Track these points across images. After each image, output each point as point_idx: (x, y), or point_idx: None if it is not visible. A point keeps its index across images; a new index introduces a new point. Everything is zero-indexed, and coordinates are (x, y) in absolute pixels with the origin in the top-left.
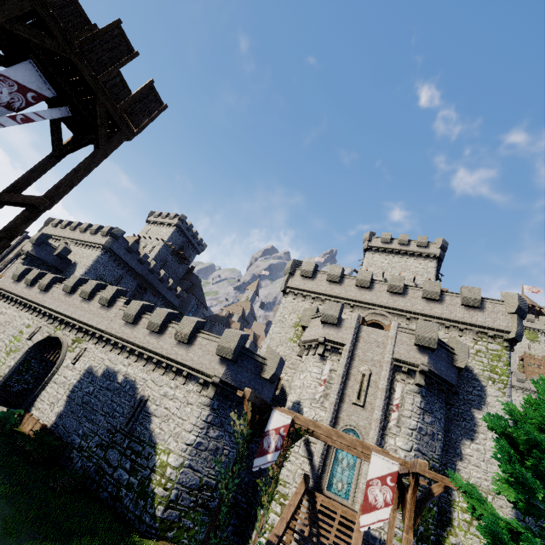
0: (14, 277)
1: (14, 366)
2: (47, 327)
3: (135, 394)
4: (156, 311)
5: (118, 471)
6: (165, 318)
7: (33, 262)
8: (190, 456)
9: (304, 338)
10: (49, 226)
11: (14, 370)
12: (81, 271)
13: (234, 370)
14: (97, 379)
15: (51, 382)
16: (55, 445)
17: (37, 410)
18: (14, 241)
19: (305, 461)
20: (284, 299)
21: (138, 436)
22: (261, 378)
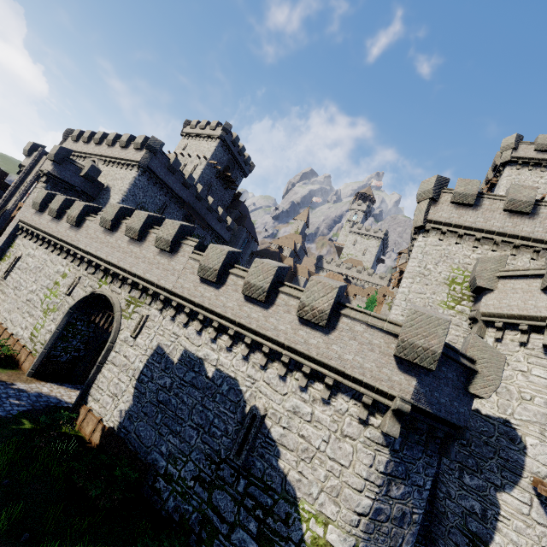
0: (35, 206)
1: (55, 332)
2: (88, 278)
3: (241, 402)
4: (254, 264)
5: (238, 533)
6: (273, 278)
7: (57, 186)
8: (365, 534)
9: (487, 308)
10: (69, 139)
11: (56, 337)
12: (117, 197)
13: (428, 383)
14: (173, 366)
15: (107, 362)
16: (132, 478)
17: (96, 402)
18: (30, 158)
19: (546, 533)
20: (423, 240)
21: (260, 477)
22: (466, 394)
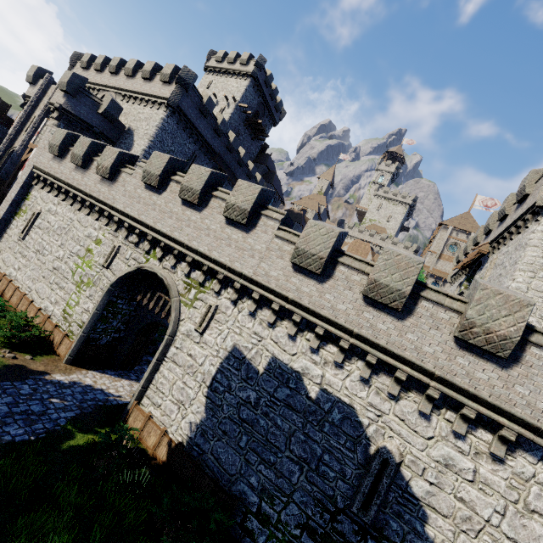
0: (52, 149)
1: (94, 313)
2: (130, 248)
3: (362, 438)
4: (385, 256)
5: None
6: (415, 279)
7: (72, 125)
8: None
9: None
10: (78, 66)
11: (95, 318)
12: (142, 143)
13: None
14: (258, 377)
15: (167, 360)
16: (226, 526)
17: (156, 407)
18: (36, 87)
19: None
20: None
21: None
22: None
